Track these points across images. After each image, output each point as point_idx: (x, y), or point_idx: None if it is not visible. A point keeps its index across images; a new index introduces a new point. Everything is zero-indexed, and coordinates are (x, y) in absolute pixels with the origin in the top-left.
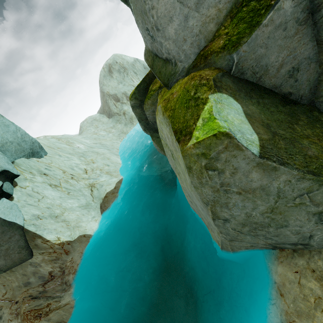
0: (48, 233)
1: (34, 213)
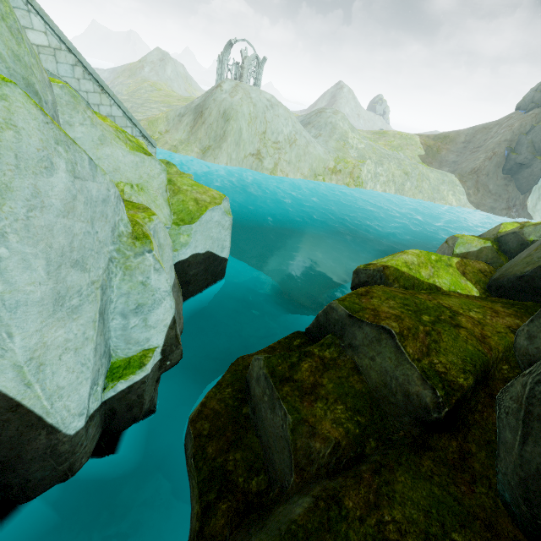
0: (530, 197)
1: (540, 186)
